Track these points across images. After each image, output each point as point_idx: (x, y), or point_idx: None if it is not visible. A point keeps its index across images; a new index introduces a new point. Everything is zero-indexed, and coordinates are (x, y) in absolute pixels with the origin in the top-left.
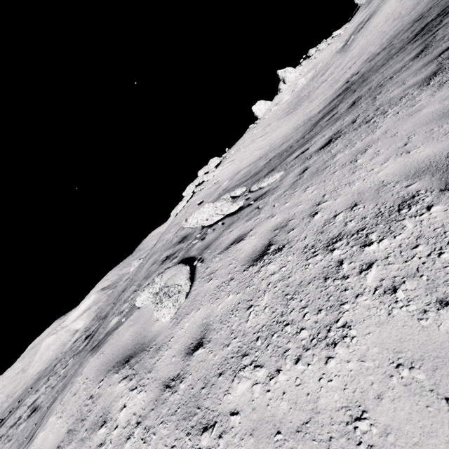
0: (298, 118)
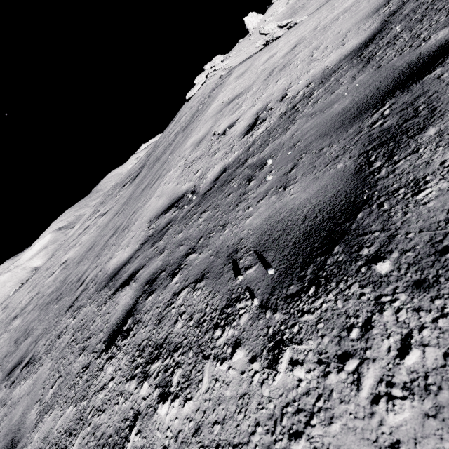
0: None
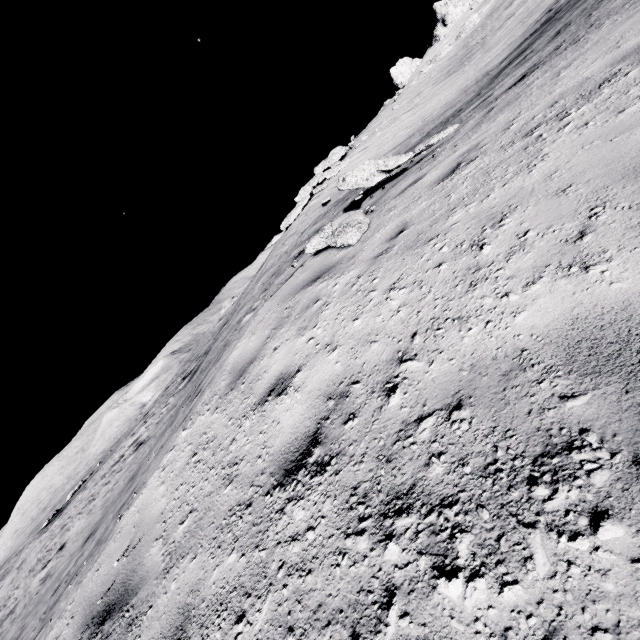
0: (467, 78)
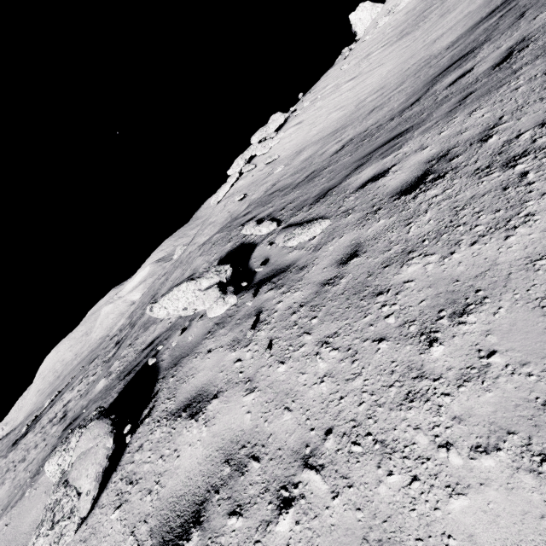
0: (413, 52)
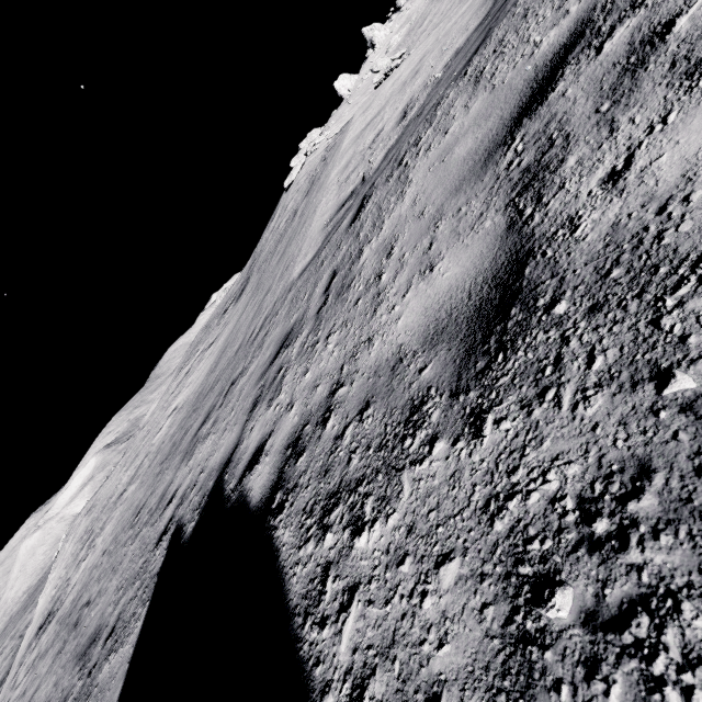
0: None
